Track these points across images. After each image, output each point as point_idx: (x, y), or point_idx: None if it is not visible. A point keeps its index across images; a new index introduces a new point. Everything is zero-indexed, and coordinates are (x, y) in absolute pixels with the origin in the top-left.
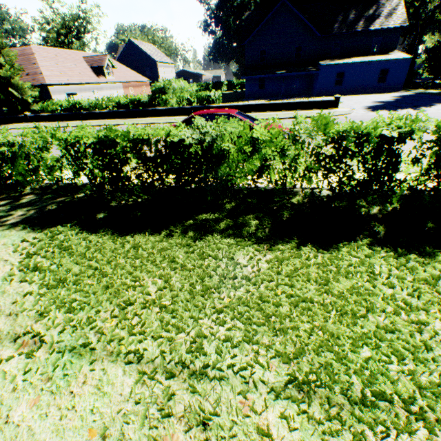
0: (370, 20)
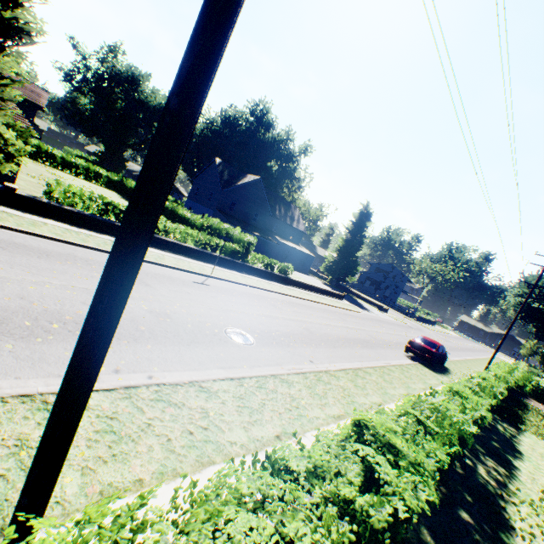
0: (292, 219)
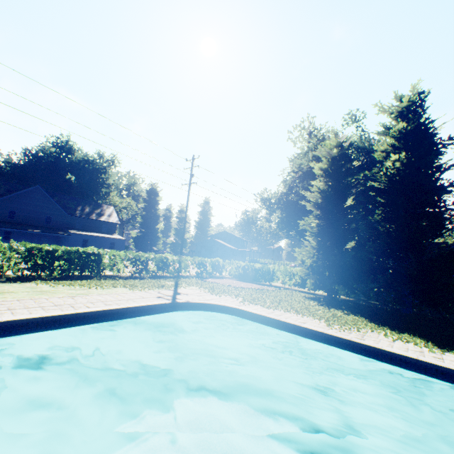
0: (100, 215)
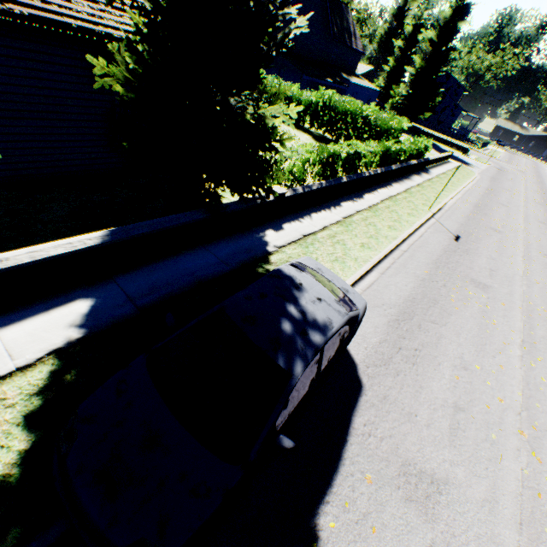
0: (349, 35)
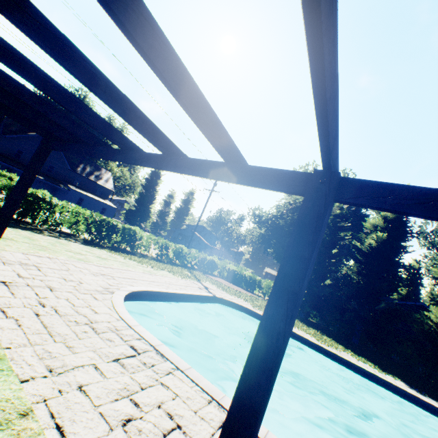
0: (98, 178)
